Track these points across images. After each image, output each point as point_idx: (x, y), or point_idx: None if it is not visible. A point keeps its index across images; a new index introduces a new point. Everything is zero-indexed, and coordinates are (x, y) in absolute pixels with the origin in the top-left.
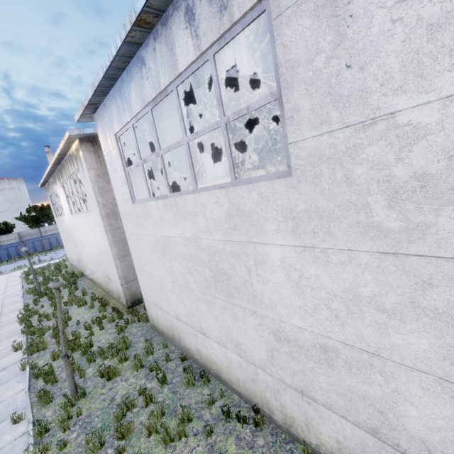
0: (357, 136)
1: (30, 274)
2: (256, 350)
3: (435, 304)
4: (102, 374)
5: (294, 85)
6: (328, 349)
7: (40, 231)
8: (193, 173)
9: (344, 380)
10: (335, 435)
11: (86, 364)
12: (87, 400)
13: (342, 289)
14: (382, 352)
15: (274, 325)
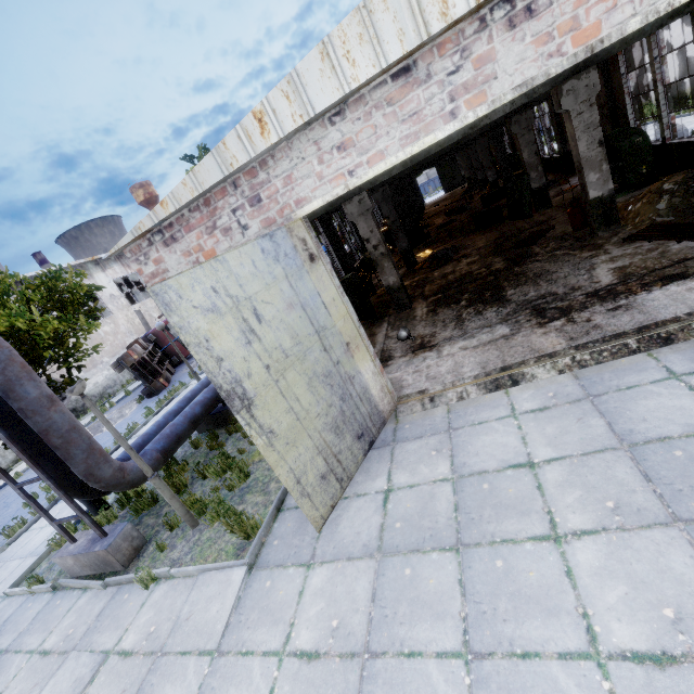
0: None
1: None
2: None
3: None
4: None
5: None
6: None
7: None
8: None
9: None
10: None
11: None
12: None
13: None
14: None
15: None
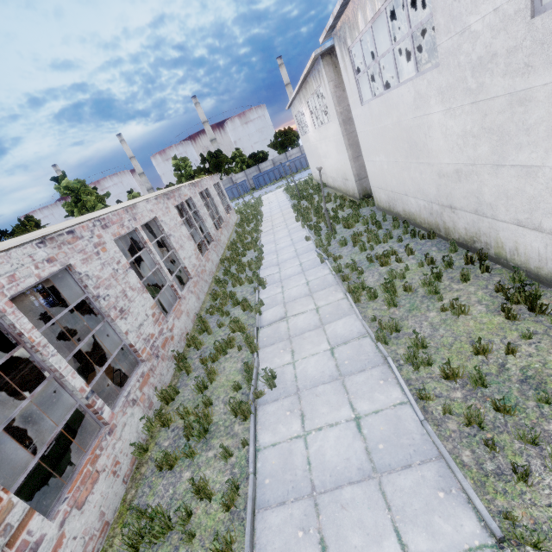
0: (460, 39)
1: (288, 189)
2: (431, 191)
3: (488, 125)
4: (344, 227)
5: (437, 10)
6: (458, 171)
7: (286, 156)
8: (396, 73)
9: (465, 187)
10: (464, 225)
11: (335, 225)
12: (337, 235)
13: (460, 130)
14: (475, 161)
15: (437, 168)
